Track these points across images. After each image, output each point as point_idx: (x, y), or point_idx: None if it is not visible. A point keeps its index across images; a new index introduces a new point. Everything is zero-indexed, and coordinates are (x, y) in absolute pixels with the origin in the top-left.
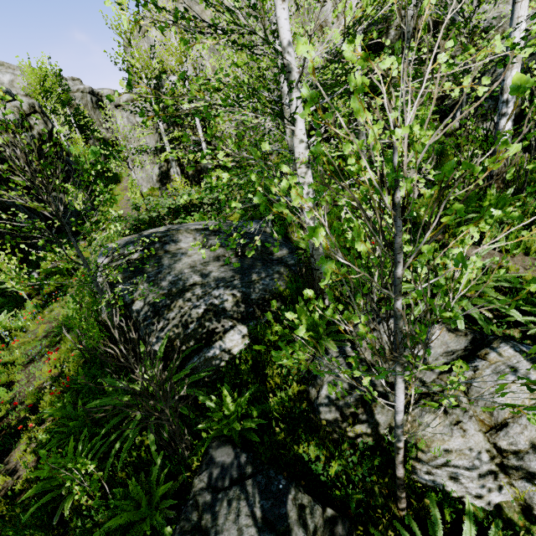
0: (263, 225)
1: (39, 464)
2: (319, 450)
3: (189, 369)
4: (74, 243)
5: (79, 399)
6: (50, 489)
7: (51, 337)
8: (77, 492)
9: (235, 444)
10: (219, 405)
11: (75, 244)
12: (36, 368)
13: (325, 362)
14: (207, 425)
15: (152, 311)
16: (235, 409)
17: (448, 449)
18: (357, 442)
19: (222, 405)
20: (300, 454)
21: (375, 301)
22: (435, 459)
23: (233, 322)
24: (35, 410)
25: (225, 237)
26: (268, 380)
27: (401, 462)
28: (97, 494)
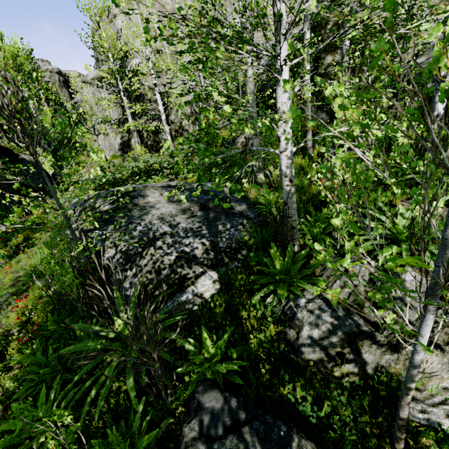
0: (248, 170)
1: (7, 415)
2: (304, 391)
3: (163, 313)
4: (51, 188)
5: (48, 345)
6: (19, 442)
7: (18, 286)
8: (52, 446)
9: (221, 387)
10: (197, 348)
11: (52, 189)
12: (3, 316)
13: (301, 303)
14: (189, 369)
15: (124, 258)
16: (216, 351)
17: (447, 387)
18: (345, 382)
19: (202, 348)
20: (284, 395)
21: (338, 248)
22: (431, 397)
23: (203, 268)
24: (1, 358)
25: (189, 193)
26: (243, 322)
27: (409, 403)
28: (73, 447)
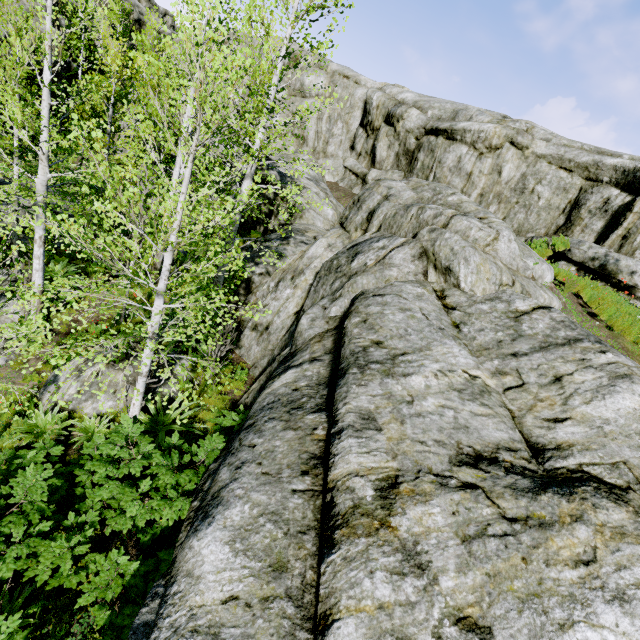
0: None
1: None
2: None
3: None
4: None
5: None
6: None
7: None
8: None
9: None
10: None
11: None
12: None
13: None
14: None
15: None
16: None
17: None
18: None
19: None
20: None
21: None
22: None
23: None
24: None
25: None
26: None
27: None
28: None
